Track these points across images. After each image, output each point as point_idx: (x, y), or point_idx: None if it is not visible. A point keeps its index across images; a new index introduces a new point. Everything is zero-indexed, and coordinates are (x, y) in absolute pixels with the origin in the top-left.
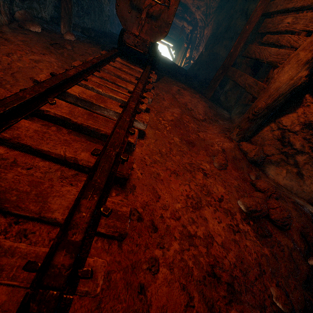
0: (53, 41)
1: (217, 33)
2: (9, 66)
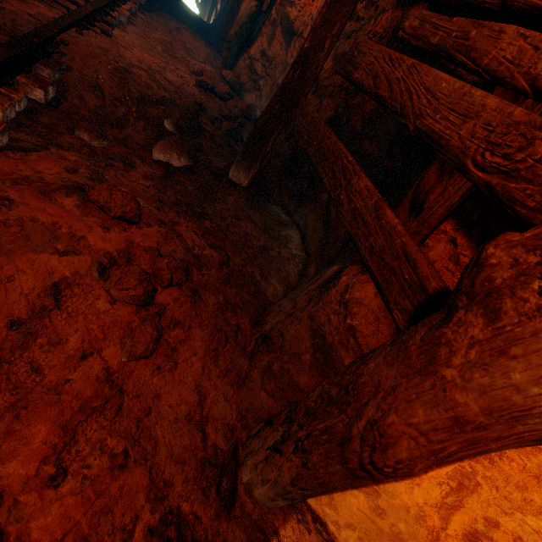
0: None
1: None
2: None
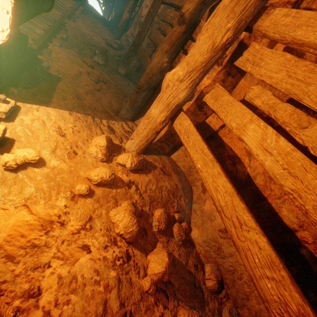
0: None
1: None
2: None
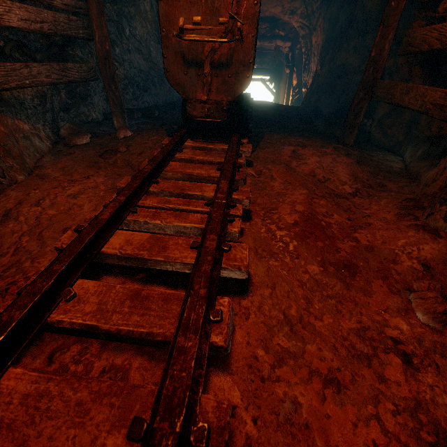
0: (103, 149)
1: (334, 35)
2: (37, 222)
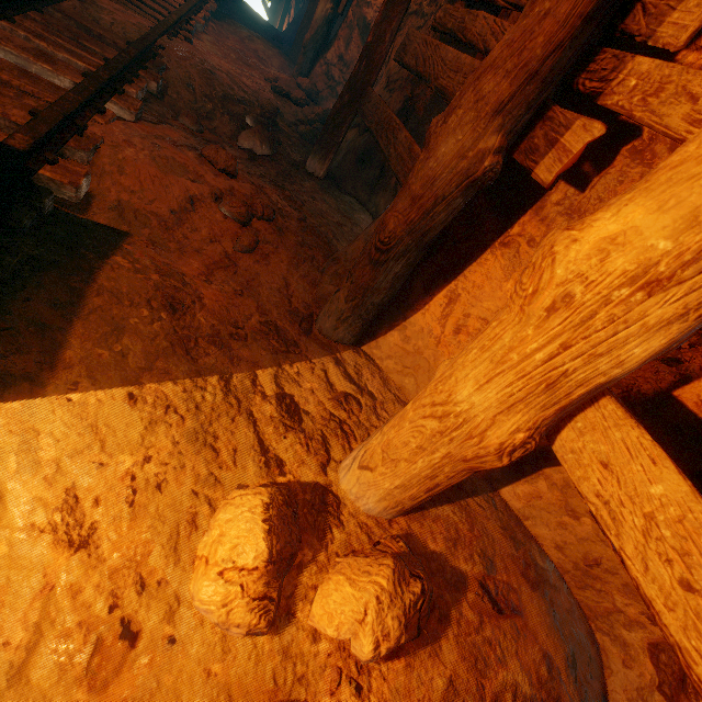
0: None
1: None
2: None
